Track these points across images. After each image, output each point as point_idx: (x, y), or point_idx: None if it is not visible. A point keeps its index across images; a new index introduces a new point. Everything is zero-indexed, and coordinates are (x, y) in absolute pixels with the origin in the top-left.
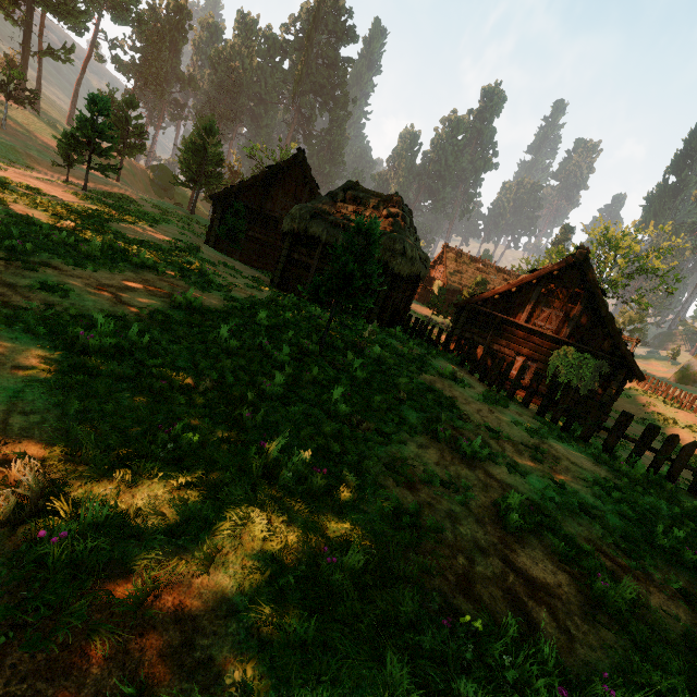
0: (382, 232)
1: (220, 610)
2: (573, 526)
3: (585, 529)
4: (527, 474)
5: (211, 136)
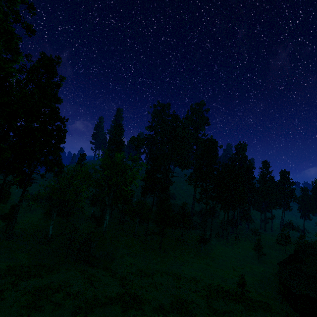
0: (243, 276)
1: (204, 293)
2: (234, 315)
3: (235, 316)
4: (242, 315)
5: (303, 238)
